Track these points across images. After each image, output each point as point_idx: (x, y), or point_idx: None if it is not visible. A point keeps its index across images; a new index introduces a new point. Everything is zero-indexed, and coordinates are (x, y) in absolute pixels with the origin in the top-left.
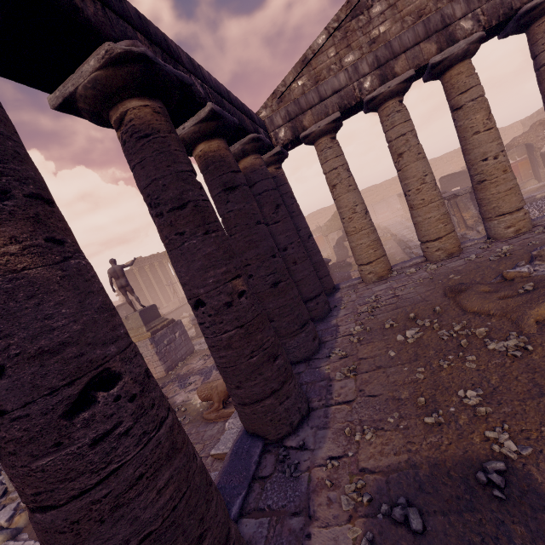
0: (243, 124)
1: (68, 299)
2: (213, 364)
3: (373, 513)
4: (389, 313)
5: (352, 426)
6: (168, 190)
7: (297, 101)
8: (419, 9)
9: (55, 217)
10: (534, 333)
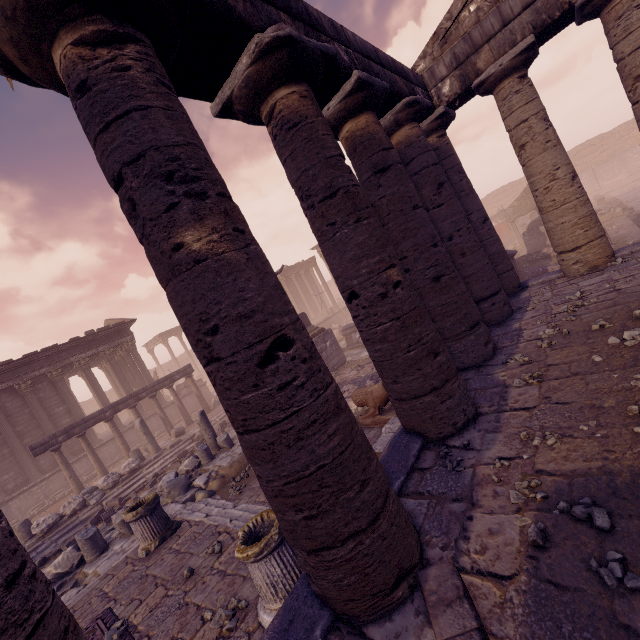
0: (396, 87)
1: (253, 277)
2: (366, 374)
3: (547, 509)
4: (601, 312)
5: (529, 431)
6: (318, 179)
7: (468, 36)
8: None
9: (236, 211)
10: None
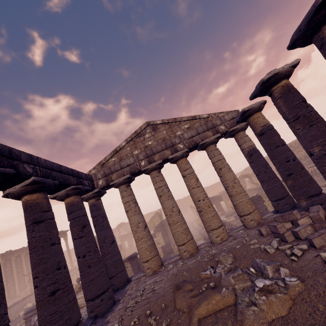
0: (67, 181)
1: None
2: None
3: None
4: (141, 309)
5: None
6: None
7: (110, 168)
8: (163, 138)
9: None
10: None
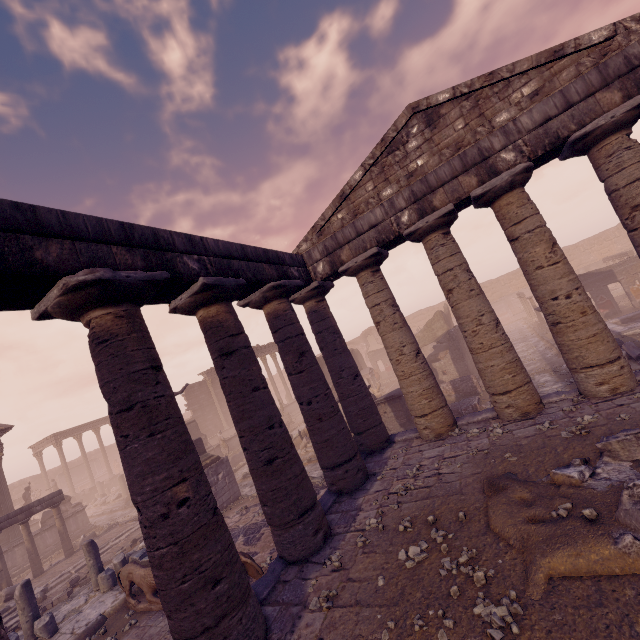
0: (260, 276)
1: None
2: (245, 524)
3: None
4: (415, 504)
5: None
6: (117, 392)
7: (334, 236)
8: (456, 142)
9: None
10: (536, 600)
